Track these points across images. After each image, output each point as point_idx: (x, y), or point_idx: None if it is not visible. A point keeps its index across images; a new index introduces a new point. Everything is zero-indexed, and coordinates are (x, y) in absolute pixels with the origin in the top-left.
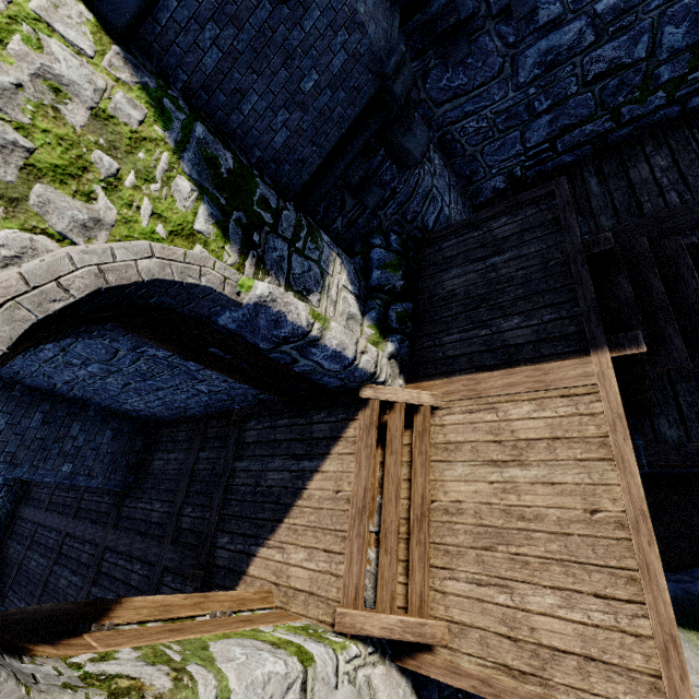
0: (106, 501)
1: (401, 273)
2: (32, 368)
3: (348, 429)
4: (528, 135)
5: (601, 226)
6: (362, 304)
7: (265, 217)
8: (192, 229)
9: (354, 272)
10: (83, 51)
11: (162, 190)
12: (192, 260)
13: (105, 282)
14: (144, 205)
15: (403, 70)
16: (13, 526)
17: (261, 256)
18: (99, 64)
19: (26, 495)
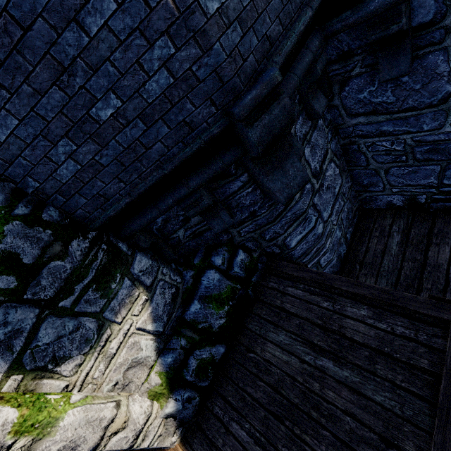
0: None
1: (226, 309)
2: None
3: None
4: (449, 173)
5: None
6: (163, 340)
7: (1, 282)
8: None
9: (168, 302)
10: None
11: None
12: None
13: None
14: None
15: (272, 106)
16: None
17: None
18: None
19: None
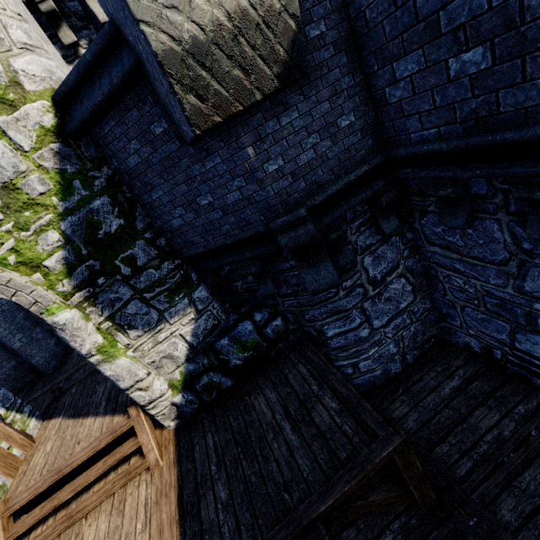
0: None
1: (246, 355)
2: None
3: (118, 416)
4: (520, 337)
5: (497, 506)
6: (194, 352)
7: (124, 269)
8: (41, 263)
9: (208, 328)
10: (22, 148)
11: (30, 236)
12: (13, 285)
13: None
14: (9, 243)
15: (299, 228)
16: None
17: (97, 293)
18: (31, 156)
19: None
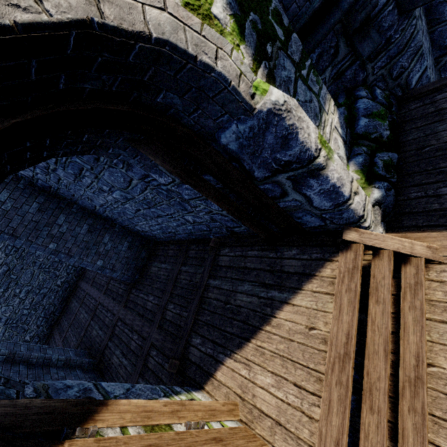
0: (122, 288)
1: (387, 123)
2: (80, 192)
3: (324, 269)
4: None
5: None
6: (347, 149)
7: (278, 32)
8: (209, 11)
9: (342, 118)
10: None
11: None
12: (209, 35)
13: (98, 13)
14: None
15: None
16: (75, 291)
17: (272, 69)
18: None
19: (83, 274)
